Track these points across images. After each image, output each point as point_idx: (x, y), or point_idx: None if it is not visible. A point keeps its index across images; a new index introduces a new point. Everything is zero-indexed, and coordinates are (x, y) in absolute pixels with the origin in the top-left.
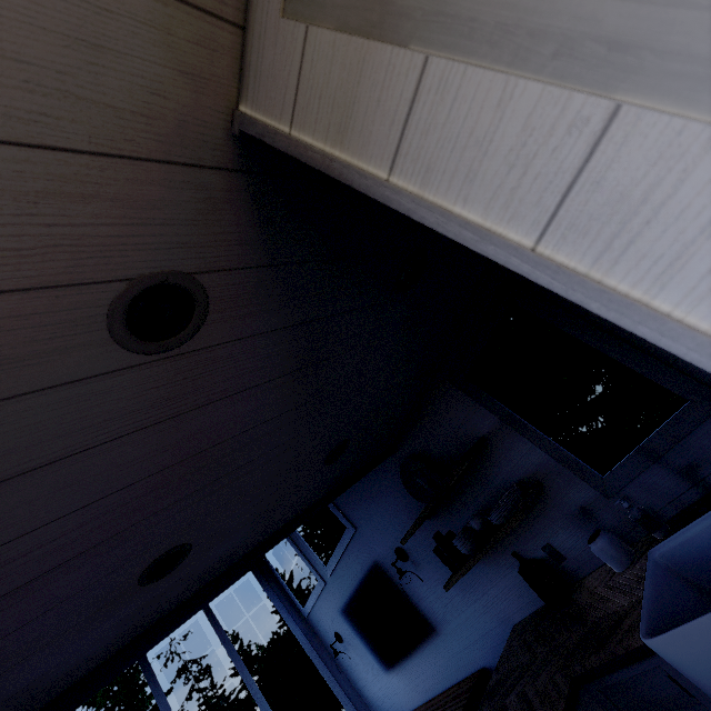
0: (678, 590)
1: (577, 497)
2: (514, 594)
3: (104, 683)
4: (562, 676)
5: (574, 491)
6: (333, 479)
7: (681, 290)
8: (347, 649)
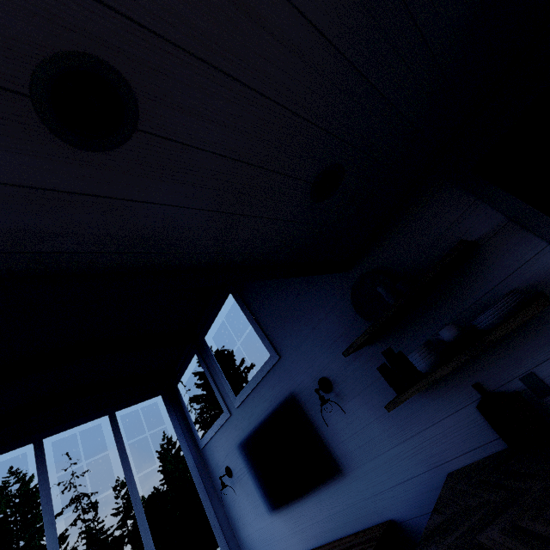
0: None
1: None
2: (461, 436)
3: None
4: None
5: None
6: (301, 242)
7: None
8: (234, 485)
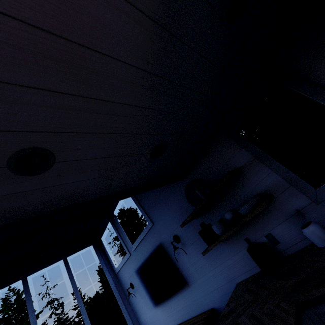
0: None
1: (295, 203)
2: (241, 264)
3: (0, 288)
4: (287, 303)
5: (294, 200)
6: (151, 175)
7: None
8: (135, 292)
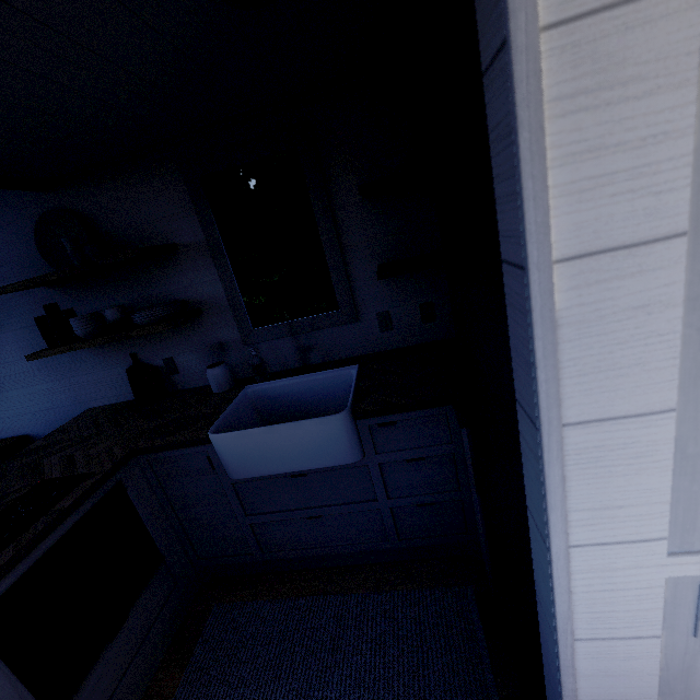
0: (248, 412)
1: (223, 334)
2: (109, 386)
3: None
4: (122, 448)
5: (224, 329)
6: None
7: (568, 177)
8: None
